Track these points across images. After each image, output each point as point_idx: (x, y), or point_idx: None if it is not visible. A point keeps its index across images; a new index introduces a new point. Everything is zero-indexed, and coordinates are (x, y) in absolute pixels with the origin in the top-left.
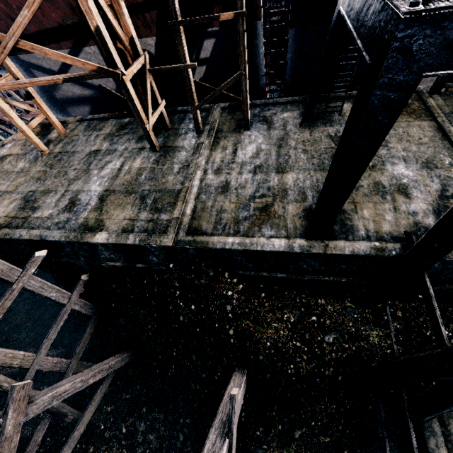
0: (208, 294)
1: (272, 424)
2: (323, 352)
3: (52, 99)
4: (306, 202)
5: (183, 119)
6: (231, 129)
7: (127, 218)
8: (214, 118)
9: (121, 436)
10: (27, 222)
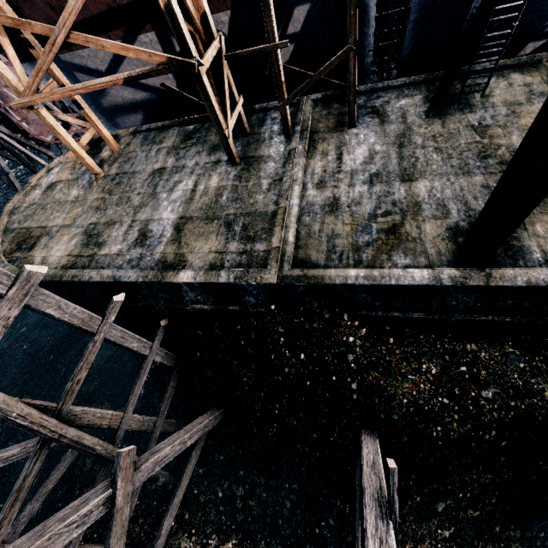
0: (323, 340)
1: (408, 495)
2: (481, 411)
3: (97, 108)
4: (450, 219)
5: (264, 120)
6: (329, 128)
7: (213, 250)
8: (305, 115)
9: (217, 501)
10: (95, 261)
